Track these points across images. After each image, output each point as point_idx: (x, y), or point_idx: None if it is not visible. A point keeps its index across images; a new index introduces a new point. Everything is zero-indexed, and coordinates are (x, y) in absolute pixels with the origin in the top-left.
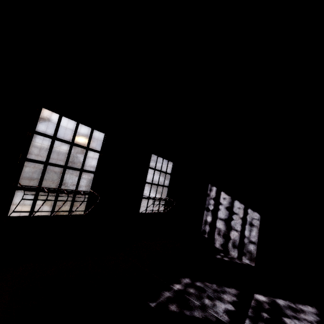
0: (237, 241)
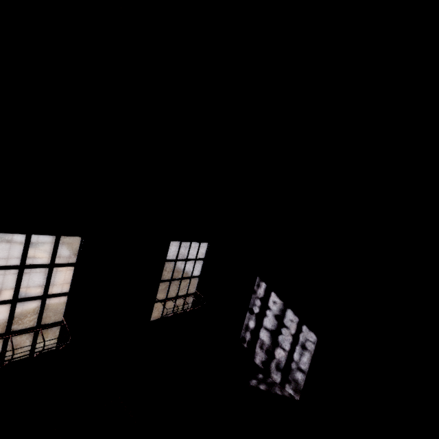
0: (283, 363)
